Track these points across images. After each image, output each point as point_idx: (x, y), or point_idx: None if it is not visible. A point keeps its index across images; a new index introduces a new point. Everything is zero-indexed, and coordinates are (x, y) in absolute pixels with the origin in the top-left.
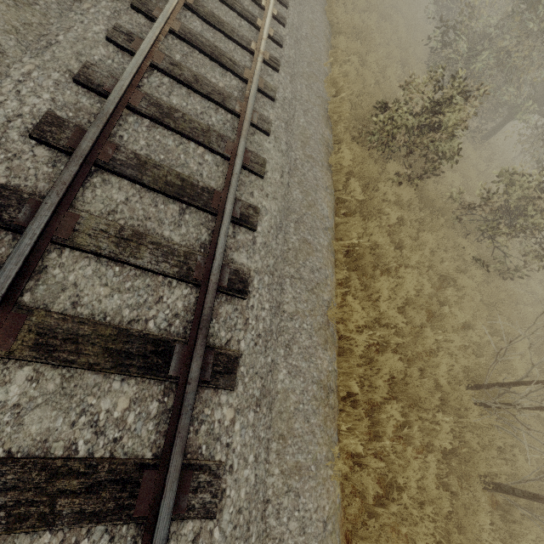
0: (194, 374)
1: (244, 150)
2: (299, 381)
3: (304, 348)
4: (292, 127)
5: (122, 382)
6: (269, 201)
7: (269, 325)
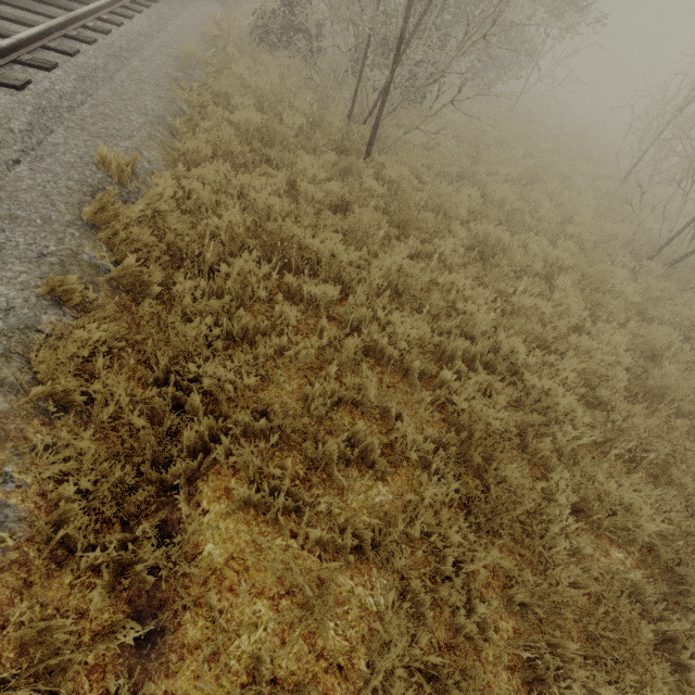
0: (58, 20)
1: (109, 0)
2: (150, 68)
3: (157, 64)
4: (169, 22)
5: (24, 27)
6: (135, 25)
7: (126, 48)
